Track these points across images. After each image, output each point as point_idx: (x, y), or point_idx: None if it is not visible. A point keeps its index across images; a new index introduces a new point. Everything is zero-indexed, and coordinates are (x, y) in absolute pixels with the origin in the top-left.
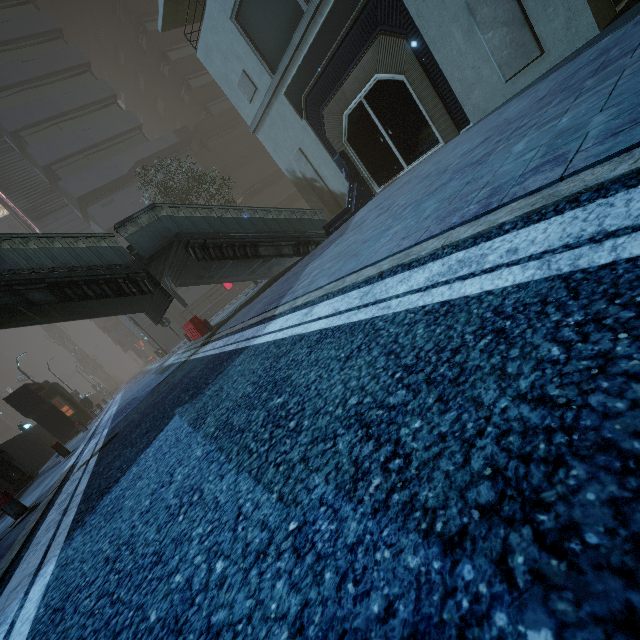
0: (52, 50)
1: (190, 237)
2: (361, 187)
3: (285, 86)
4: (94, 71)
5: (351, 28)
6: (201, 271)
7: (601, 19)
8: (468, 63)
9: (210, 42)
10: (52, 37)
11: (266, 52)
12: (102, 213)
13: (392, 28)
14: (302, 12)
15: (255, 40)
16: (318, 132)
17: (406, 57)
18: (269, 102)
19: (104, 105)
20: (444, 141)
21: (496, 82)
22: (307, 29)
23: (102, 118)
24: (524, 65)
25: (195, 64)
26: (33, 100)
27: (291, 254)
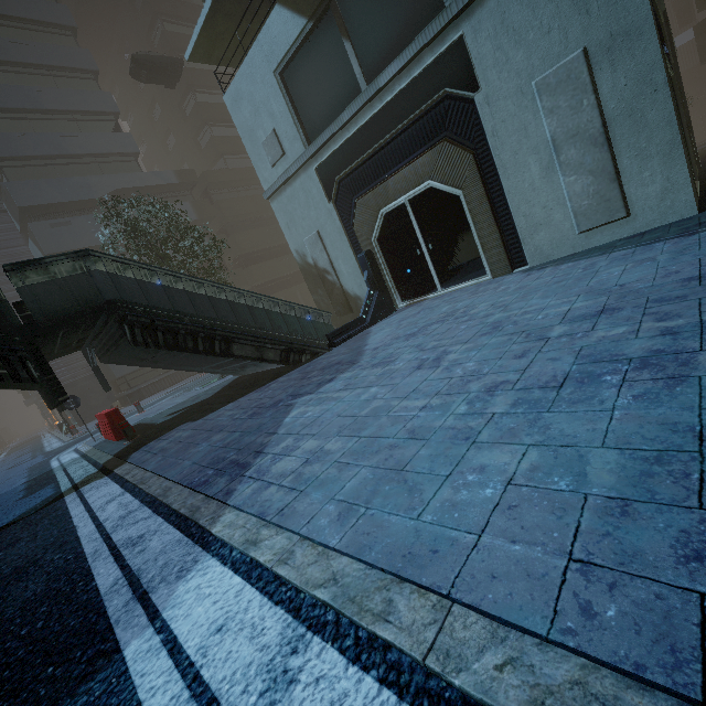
0: (56, 44)
1: (132, 309)
2: (383, 297)
3: (319, 161)
4: (106, 84)
5: (412, 124)
6: (141, 353)
7: (696, 200)
8: (540, 200)
9: (243, 89)
10: (61, 31)
11: (306, 119)
12: (48, 233)
13: (460, 138)
14: (359, 91)
15: (297, 103)
16: (345, 221)
17: (469, 173)
18: (295, 172)
19: (100, 118)
20: (492, 275)
21: (568, 230)
22: (361, 110)
23: (92, 131)
24: (604, 222)
25: (223, 114)
26: (7, 84)
27: (276, 360)
